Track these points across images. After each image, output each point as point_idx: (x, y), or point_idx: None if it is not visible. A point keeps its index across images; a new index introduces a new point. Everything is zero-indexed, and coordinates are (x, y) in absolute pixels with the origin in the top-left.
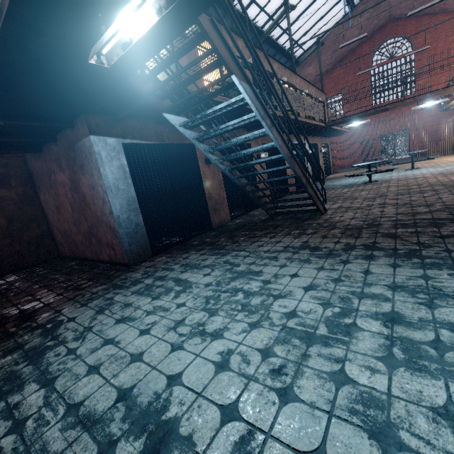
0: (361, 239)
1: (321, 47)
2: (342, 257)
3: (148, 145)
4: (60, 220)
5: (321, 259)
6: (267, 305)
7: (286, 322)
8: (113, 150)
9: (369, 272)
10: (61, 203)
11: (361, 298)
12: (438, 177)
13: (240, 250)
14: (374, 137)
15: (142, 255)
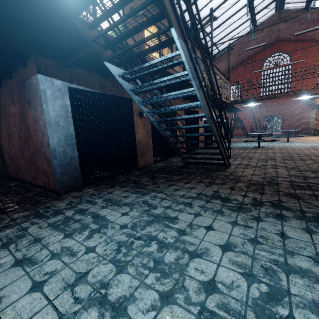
0: (266, 195)
1: (231, 51)
2: (253, 212)
3: (92, 92)
4: (10, 146)
5: (233, 212)
6: (182, 266)
7: (205, 299)
8: (59, 91)
9: (285, 235)
10: (11, 131)
11: (288, 272)
12: (310, 150)
13: (158, 192)
14: (259, 117)
15: (72, 185)
